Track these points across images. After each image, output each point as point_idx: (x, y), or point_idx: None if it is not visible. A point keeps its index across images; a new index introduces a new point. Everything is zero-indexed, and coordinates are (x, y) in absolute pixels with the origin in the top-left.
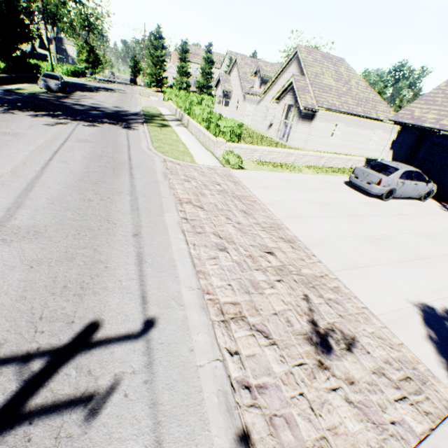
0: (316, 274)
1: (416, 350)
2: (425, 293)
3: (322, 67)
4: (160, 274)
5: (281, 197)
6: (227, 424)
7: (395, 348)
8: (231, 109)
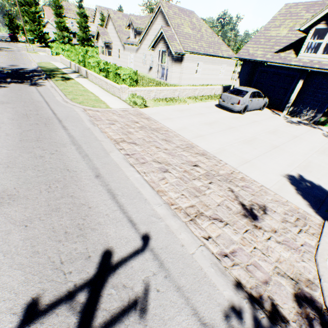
0: (228, 172)
1: (295, 202)
2: (285, 168)
3: (181, 19)
4: (133, 201)
5: (183, 123)
6: (226, 281)
7: (285, 205)
8: (114, 58)
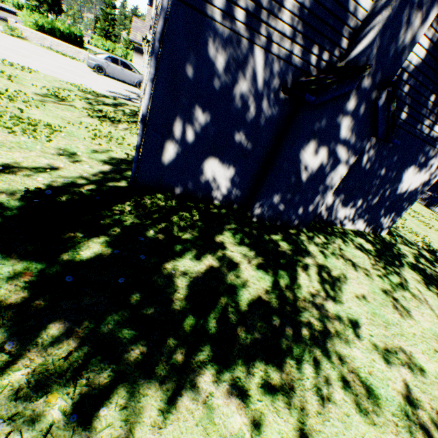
0: None
1: None
2: None
3: None
4: None
5: (1, 38)
6: None
7: None
8: None
